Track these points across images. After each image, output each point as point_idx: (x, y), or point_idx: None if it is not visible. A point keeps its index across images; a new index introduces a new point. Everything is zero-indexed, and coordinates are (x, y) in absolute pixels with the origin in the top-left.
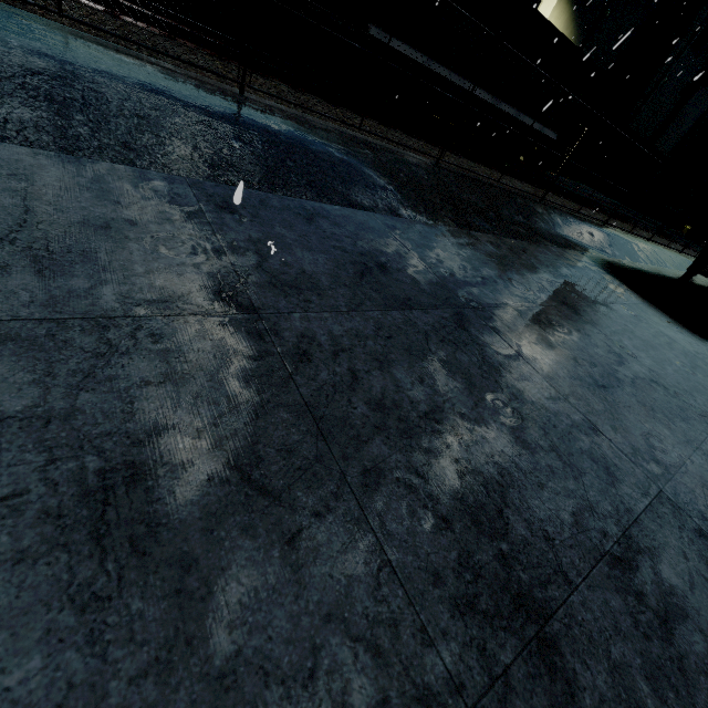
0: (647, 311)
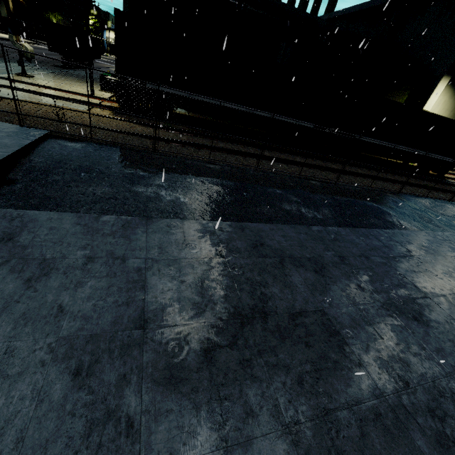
0: None
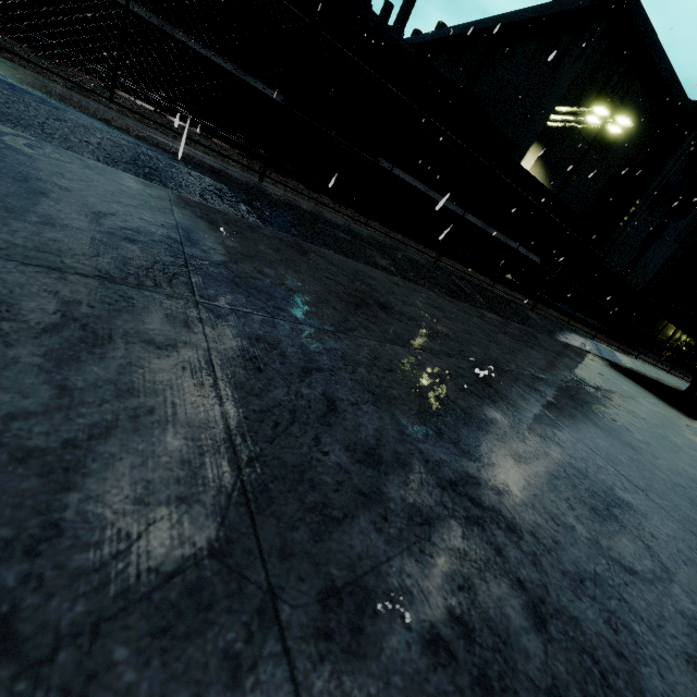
0: (674, 412)
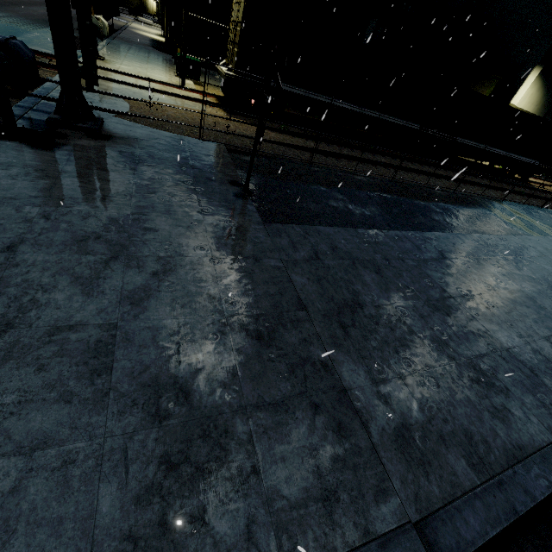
0: None
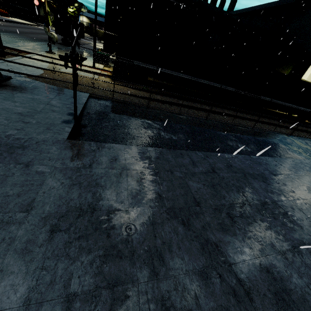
0: None
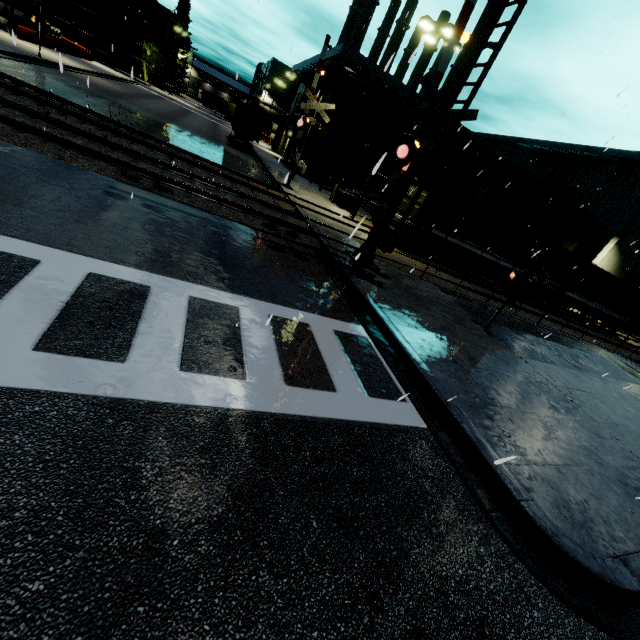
0: None
